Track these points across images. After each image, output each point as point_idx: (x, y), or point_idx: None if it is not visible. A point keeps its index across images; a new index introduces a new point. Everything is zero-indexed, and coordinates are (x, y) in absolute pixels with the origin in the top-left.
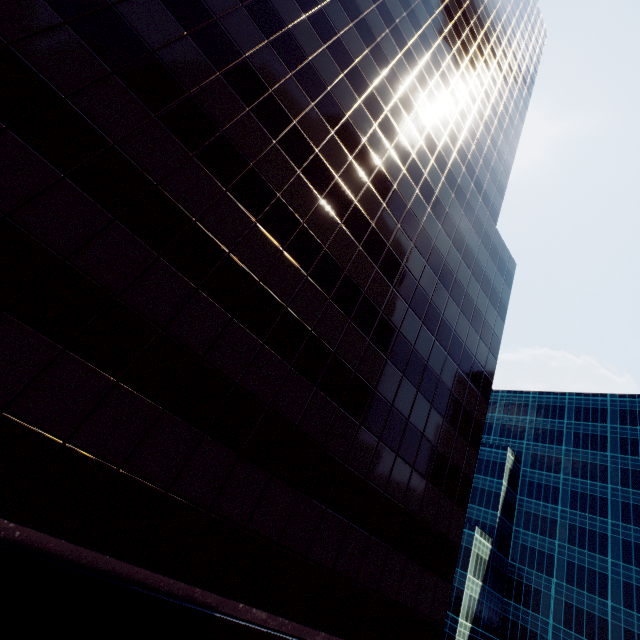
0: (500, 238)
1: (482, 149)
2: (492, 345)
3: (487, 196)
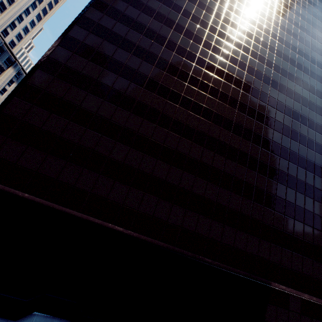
0: None
1: (308, 70)
2: None
3: (318, 92)
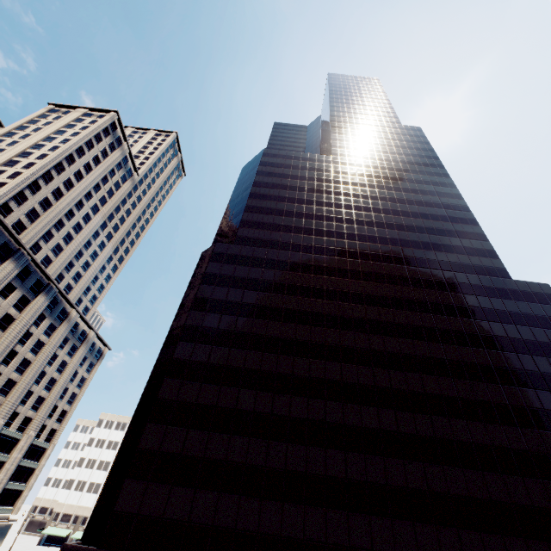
0: (521, 282)
1: (461, 248)
2: None
3: (489, 269)
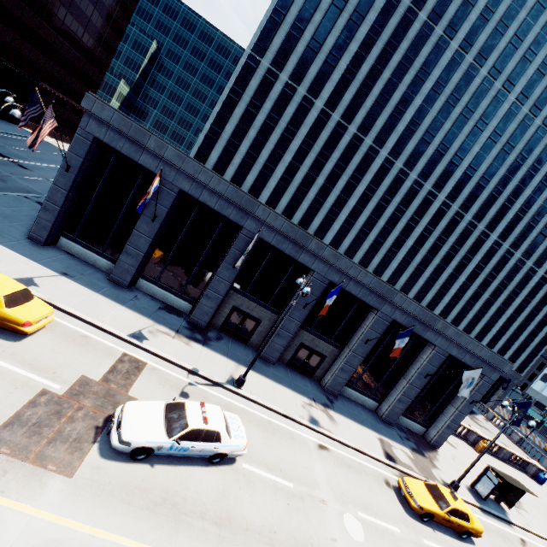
0: None
1: None
2: (128, 16)
3: None
